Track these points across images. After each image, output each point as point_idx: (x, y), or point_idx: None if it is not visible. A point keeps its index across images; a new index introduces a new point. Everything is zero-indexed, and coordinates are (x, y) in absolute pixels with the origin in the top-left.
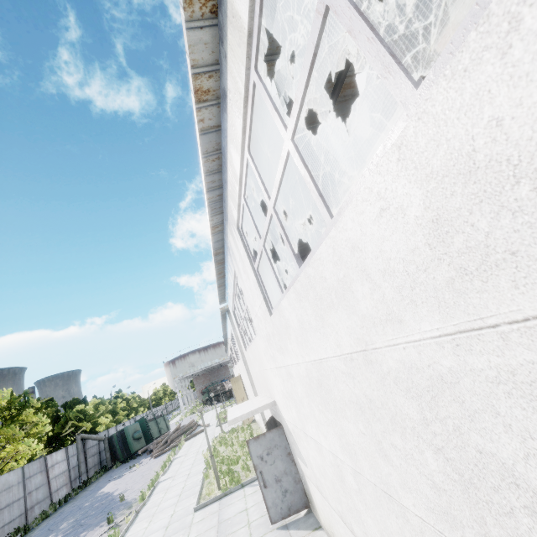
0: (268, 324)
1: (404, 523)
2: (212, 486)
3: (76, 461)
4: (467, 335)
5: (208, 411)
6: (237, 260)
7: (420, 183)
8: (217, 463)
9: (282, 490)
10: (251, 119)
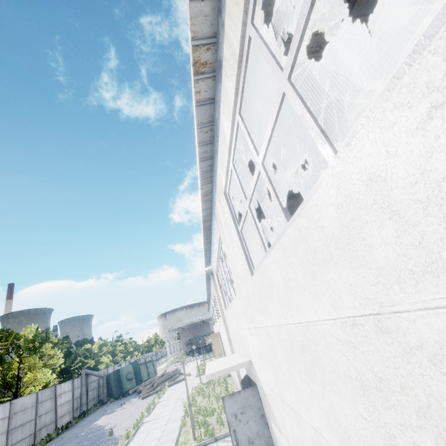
0: (249, 284)
1: None
2: (188, 435)
3: (79, 393)
4: None
5: (190, 361)
6: (223, 224)
7: None
8: (194, 412)
9: None
10: (244, 79)
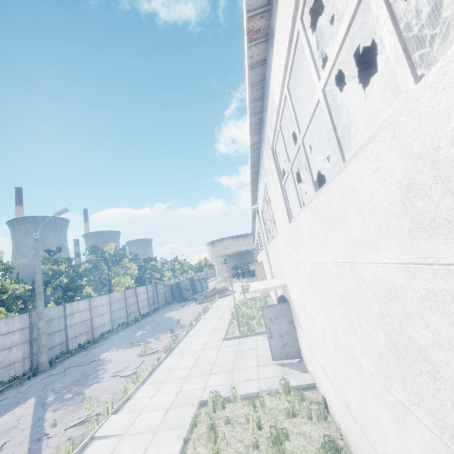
0: (287, 229)
1: (360, 374)
2: (235, 329)
3: (152, 295)
4: (415, 266)
5: (235, 282)
6: (269, 174)
7: (404, 158)
8: (239, 317)
9: (283, 343)
10: (292, 61)
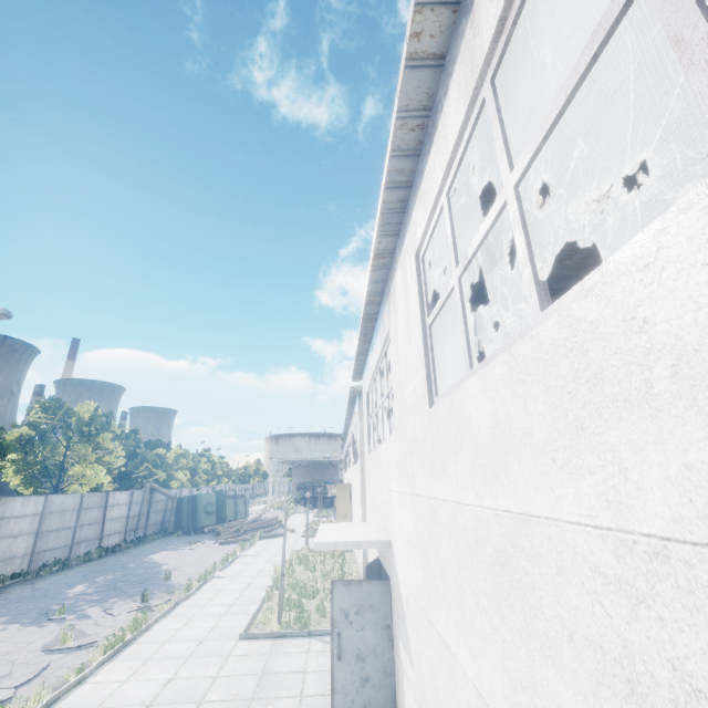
0: (421, 420)
1: None
2: (271, 615)
3: (138, 511)
4: None
5: (298, 513)
6: (399, 312)
7: None
8: (287, 586)
9: (362, 675)
10: None
